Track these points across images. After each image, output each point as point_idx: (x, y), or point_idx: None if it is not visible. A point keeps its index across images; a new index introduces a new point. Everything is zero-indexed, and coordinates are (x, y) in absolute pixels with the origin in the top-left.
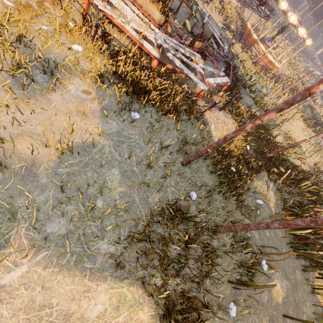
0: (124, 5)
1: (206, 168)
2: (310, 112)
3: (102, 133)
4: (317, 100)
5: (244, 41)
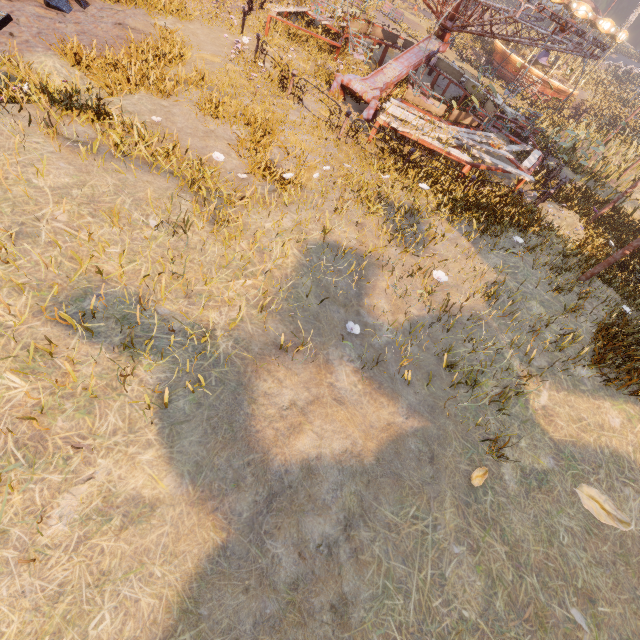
0: (404, 112)
1: (599, 282)
2: None
3: (493, 270)
4: None
5: (497, 73)
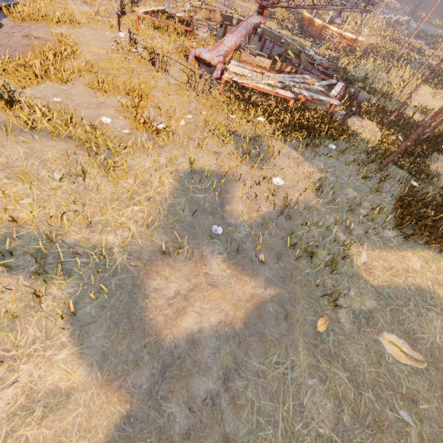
0: (242, 69)
1: (394, 167)
2: (428, 70)
3: (318, 171)
4: (426, 51)
5: (308, 34)
